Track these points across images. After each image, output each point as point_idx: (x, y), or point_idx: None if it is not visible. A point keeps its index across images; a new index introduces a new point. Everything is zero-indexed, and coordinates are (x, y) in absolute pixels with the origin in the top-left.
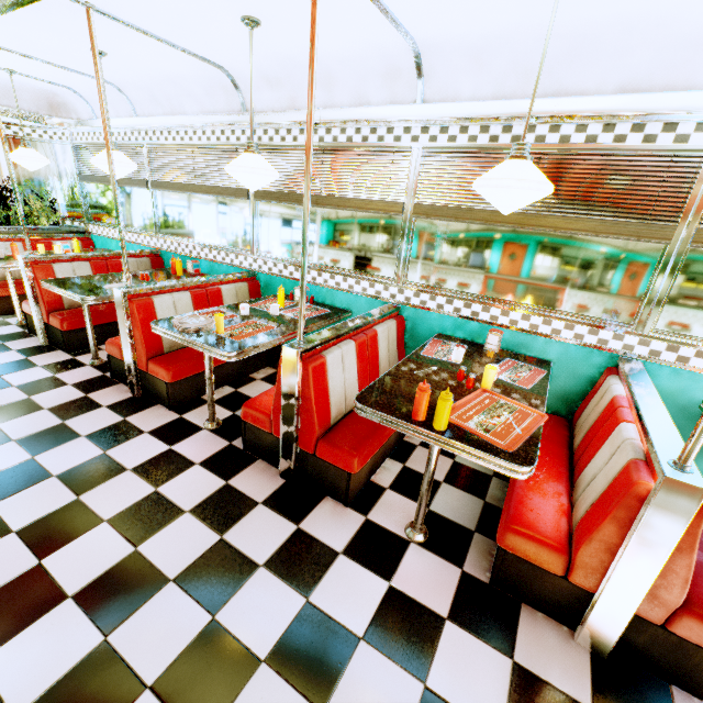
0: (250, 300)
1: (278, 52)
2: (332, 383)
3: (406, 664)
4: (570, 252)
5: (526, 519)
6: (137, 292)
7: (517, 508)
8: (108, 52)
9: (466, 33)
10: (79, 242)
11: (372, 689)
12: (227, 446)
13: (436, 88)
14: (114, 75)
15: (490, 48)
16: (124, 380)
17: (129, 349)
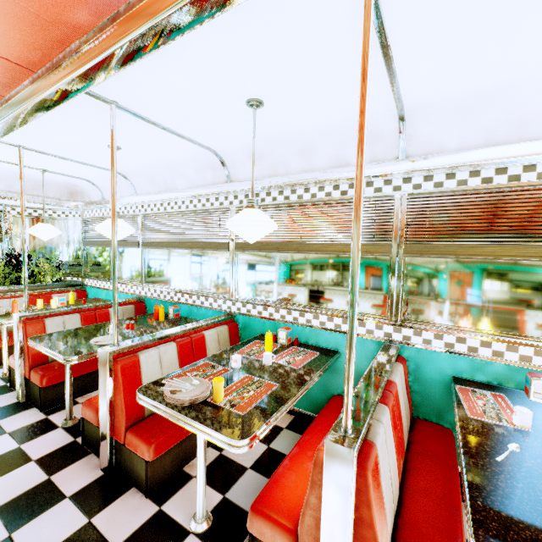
0: (235, 345)
1: (267, 132)
2: (384, 482)
3: None
4: None
5: None
6: (124, 350)
7: None
8: (122, 146)
9: (460, 93)
10: (75, 293)
11: None
12: None
13: (419, 145)
14: (123, 166)
15: (481, 105)
16: (96, 450)
17: (106, 417)
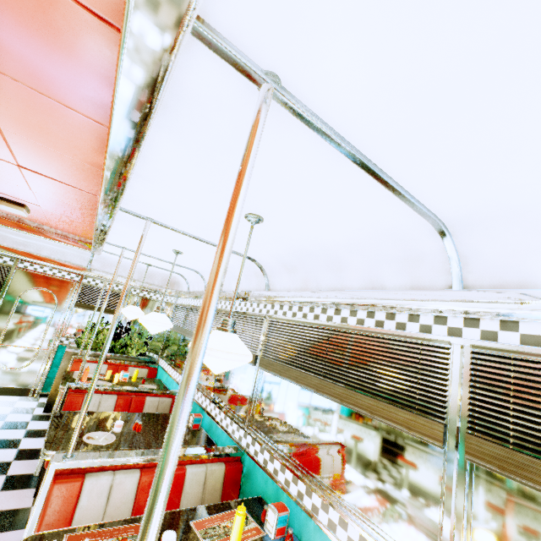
0: (206, 505)
1: (290, 244)
2: None
3: None
4: None
5: None
6: (72, 466)
7: None
8: (182, 251)
9: (532, 201)
10: (147, 370)
11: None
12: None
13: (483, 271)
14: (196, 266)
15: None
16: None
17: None
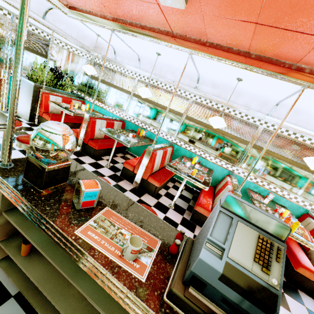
0: (179, 157)
1: (230, 83)
2: None
3: (283, 306)
4: (302, 175)
5: (304, 263)
6: (154, 149)
7: (299, 258)
8: (162, 55)
9: (299, 107)
10: (81, 102)
11: (280, 313)
12: (183, 217)
13: (277, 114)
14: (145, 55)
15: (302, 113)
16: (128, 179)
17: (143, 170)
